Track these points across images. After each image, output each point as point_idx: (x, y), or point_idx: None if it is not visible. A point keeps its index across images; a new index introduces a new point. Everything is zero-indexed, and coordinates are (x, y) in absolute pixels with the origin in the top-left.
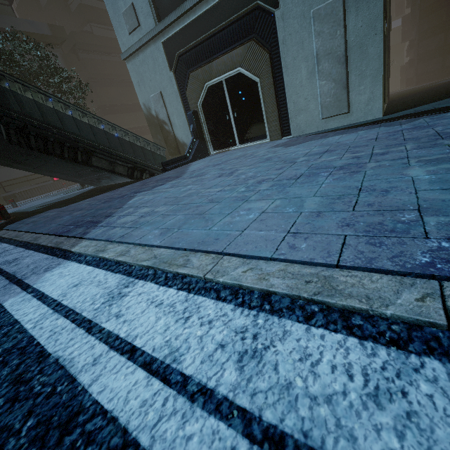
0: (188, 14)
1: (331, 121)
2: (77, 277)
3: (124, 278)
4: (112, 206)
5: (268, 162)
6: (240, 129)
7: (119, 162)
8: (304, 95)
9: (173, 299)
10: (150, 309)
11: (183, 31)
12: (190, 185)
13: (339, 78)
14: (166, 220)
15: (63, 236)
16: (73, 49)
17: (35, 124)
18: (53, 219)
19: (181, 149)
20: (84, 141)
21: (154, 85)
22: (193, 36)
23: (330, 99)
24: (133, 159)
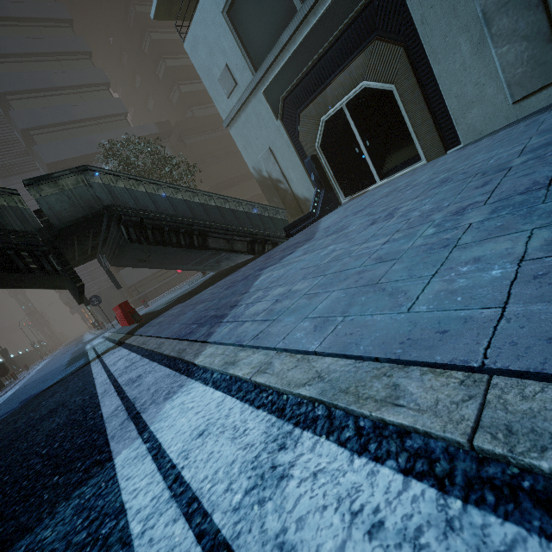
0: (287, 47)
1: (532, 101)
2: (203, 414)
3: (274, 423)
4: (237, 292)
5: (447, 184)
6: (377, 160)
7: (236, 237)
8: (473, 79)
9: (406, 513)
10: (357, 543)
11: (285, 69)
12: (332, 246)
13: (535, 30)
14: (315, 302)
15: (186, 340)
16: (179, 138)
17: (150, 216)
18: (177, 317)
19: (303, 207)
20: (197, 223)
21: (261, 143)
22: (297, 70)
23: (523, 68)
24: (251, 231)
